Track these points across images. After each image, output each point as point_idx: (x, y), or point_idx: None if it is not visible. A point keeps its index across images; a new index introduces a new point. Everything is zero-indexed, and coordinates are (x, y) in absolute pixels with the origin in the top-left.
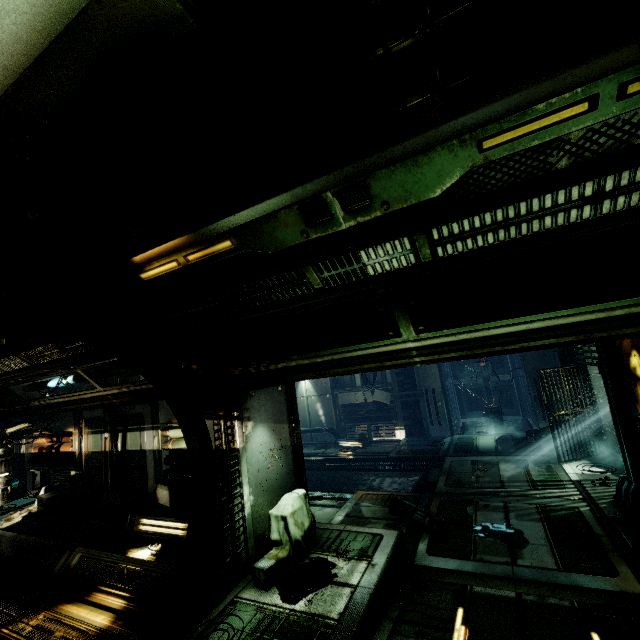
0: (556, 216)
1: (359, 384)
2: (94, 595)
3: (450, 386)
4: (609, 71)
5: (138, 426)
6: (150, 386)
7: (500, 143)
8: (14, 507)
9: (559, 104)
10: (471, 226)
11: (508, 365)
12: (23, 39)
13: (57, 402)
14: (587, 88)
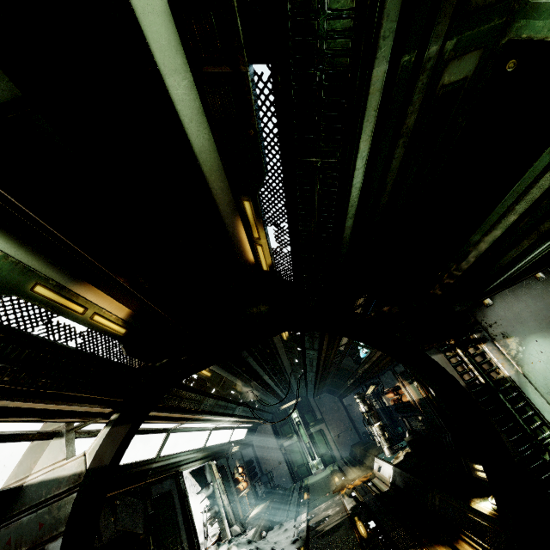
0: None
1: None
2: (460, 543)
3: None
4: None
5: None
6: None
7: None
8: (401, 447)
9: None
10: None
11: None
12: None
13: (367, 368)
14: None
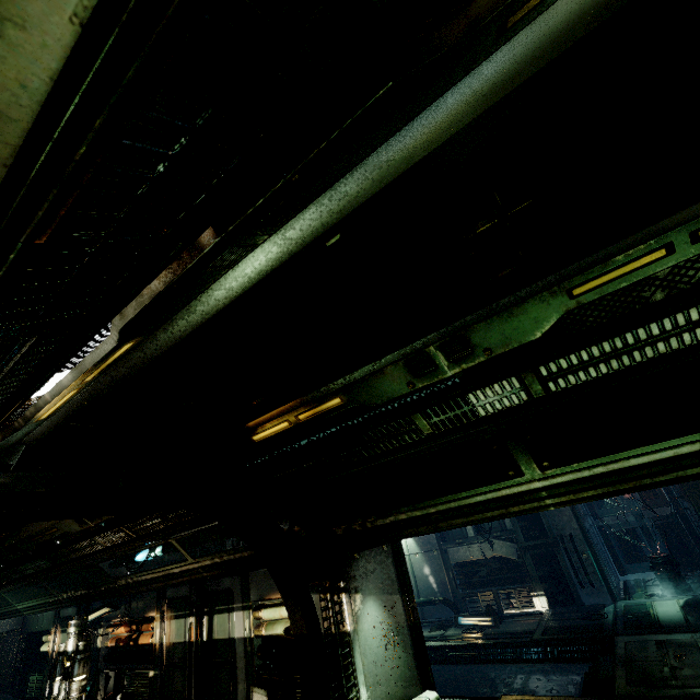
0: (668, 341)
1: (472, 534)
2: None
3: (591, 529)
4: (675, 226)
5: (226, 606)
6: (244, 554)
7: (589, 289)
8: None
9: (636, 254)
10: (579, 360)
11: (663, 494)
12: (225, 296)
13: (144, 579)
14: (659, 239)
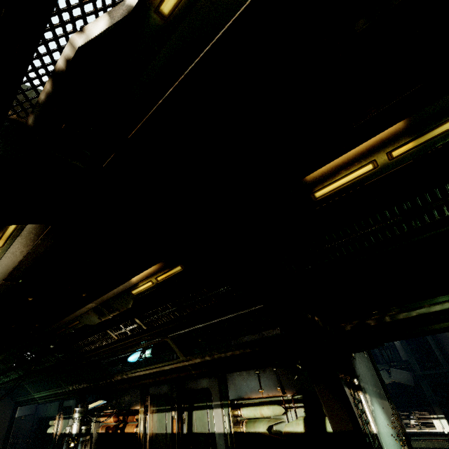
0: None
1: None
2: None
3: None
4: None
5: (204, 403)
6: (236, 352)
7: None
8: None
9: None
10: None
11: None
12: None
13: (137, 375)
14: None
